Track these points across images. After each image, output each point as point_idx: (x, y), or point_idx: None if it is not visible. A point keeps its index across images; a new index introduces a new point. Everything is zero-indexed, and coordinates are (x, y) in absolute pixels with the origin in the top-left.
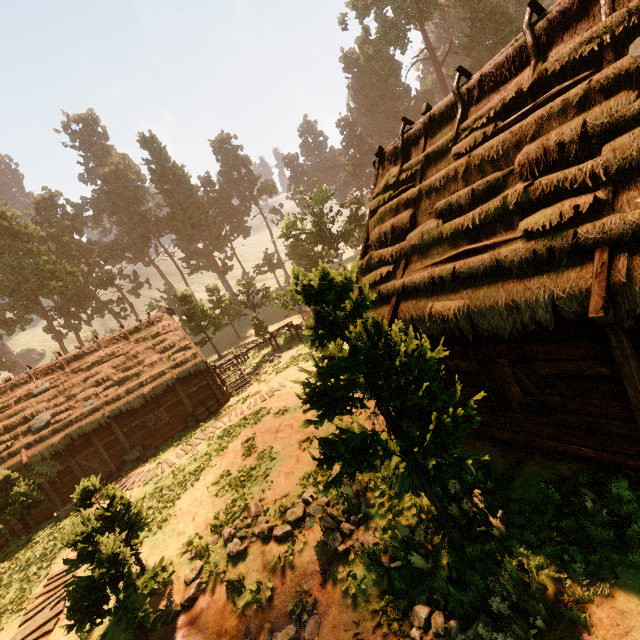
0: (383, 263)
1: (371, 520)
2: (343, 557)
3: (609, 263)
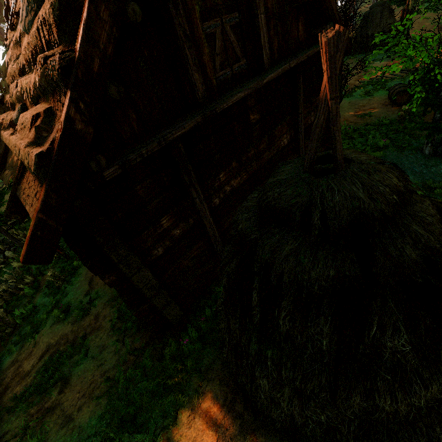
0: (3, 110)
1: (19, 249)
2: (4, 264)
3: (3, 154)
